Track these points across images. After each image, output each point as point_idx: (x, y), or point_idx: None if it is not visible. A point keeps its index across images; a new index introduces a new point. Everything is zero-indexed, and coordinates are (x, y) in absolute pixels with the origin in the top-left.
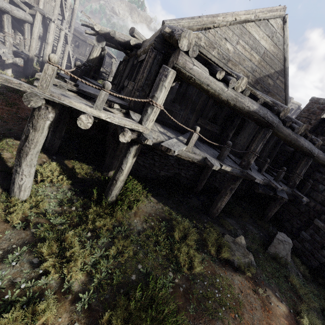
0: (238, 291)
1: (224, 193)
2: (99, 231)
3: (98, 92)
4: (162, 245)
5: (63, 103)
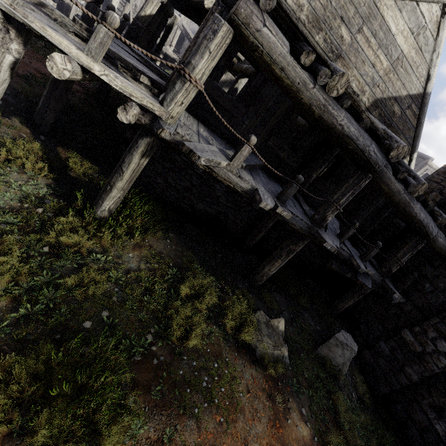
0: (244, 390)
1: (277, 254)
2: (63, 250)
3: (130, 58)
4: (155, 297)
5: (30, 26)
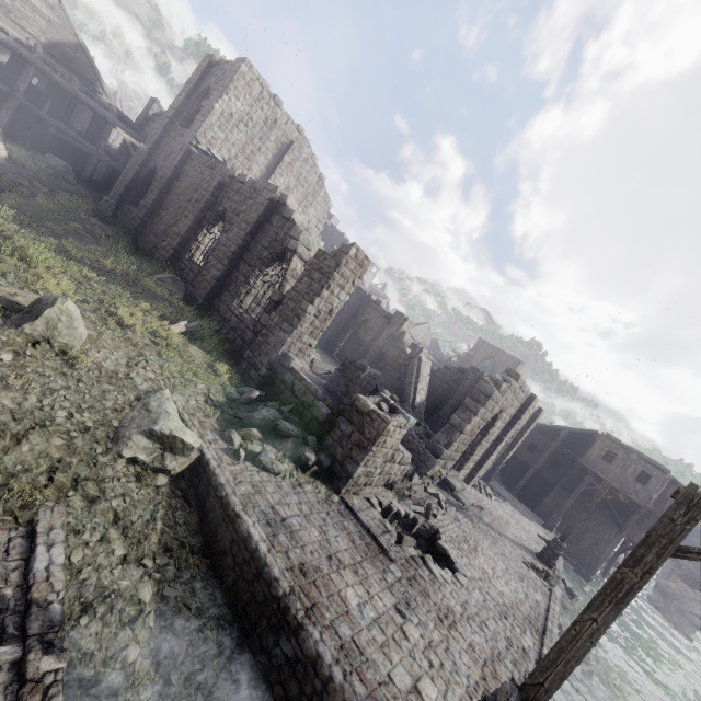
0: None
1: (2, 111)
2: None
3: None
4: None
5: None
